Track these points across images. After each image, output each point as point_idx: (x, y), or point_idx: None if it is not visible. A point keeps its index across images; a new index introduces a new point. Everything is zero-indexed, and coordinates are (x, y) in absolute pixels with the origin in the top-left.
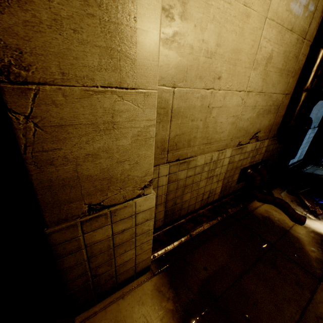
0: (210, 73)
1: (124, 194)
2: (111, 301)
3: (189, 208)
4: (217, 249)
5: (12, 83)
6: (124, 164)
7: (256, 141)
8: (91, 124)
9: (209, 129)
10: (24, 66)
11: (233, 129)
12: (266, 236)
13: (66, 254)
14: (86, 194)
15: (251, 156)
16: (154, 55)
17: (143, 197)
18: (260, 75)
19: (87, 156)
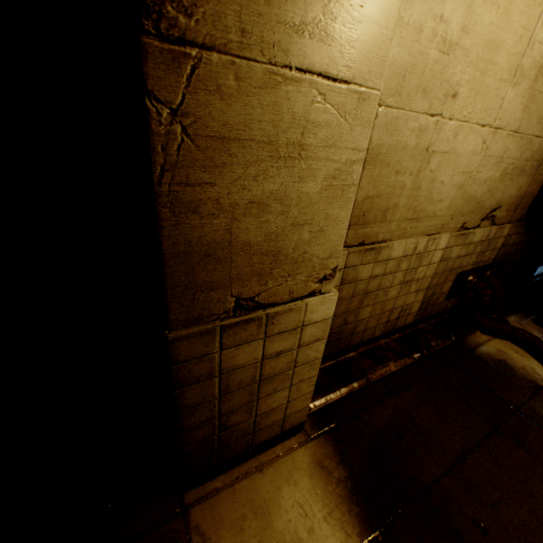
0: (441, 85)
1: (292, 287)
2: (241, 474)
3: (365, 334)
4: (416, 406)
5: (162, 38)
6: (303, 230)
7: (490, 224)
8: (268, 143)
9: (420, 192)
10: (185, 7)
11: (459, 197)
12: (503, 393)
13: (191, 382)
14: (236, 277)
15: (478, 252)
16: (391, 17)
17: (318, 297)
18: (521, 98)
19: (250, 204)
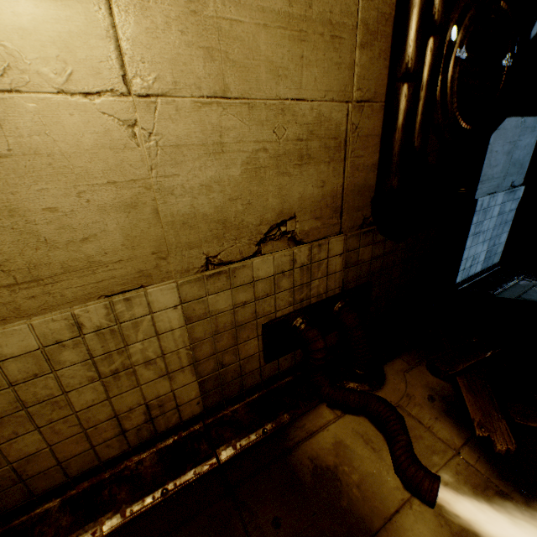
0: None
1: None
2: None
3: (71, 466)
4: None
5: None
6: None
7: (291, 244)
8: None
9: None
10: None
11: (149, 224)
12: None
13: None
14: None
15: (290, 287)
16: None
17: None
18: (179, 34)
19: None
